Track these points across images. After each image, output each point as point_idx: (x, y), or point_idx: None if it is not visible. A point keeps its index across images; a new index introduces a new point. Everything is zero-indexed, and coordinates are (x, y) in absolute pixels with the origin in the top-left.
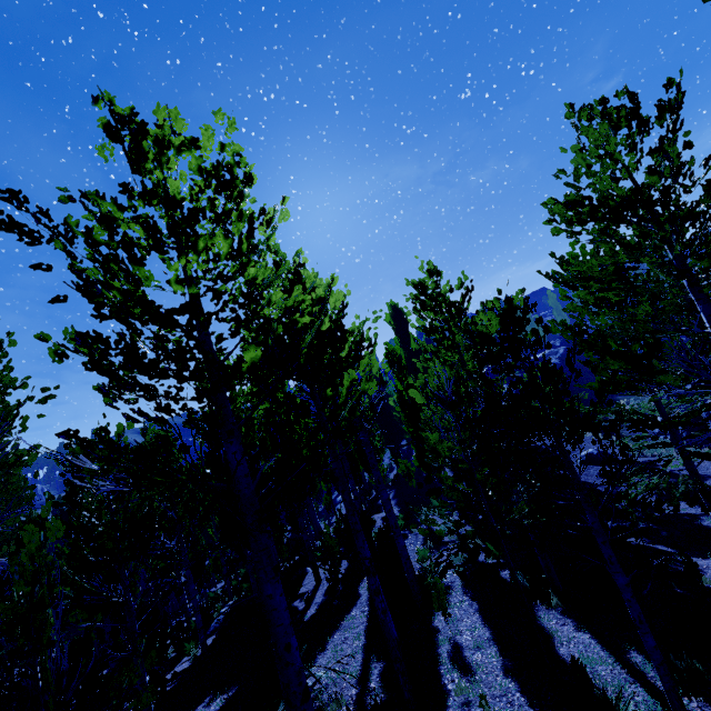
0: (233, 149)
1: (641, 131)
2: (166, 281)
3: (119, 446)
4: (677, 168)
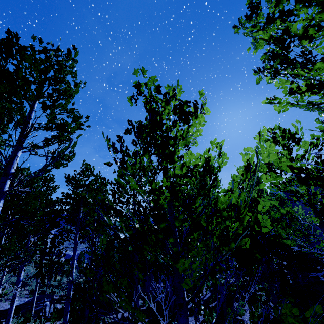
0: (143, 162)
1: (276, 144)
2: (125, 193)
3: (110, 227)
4: (290, 158)
